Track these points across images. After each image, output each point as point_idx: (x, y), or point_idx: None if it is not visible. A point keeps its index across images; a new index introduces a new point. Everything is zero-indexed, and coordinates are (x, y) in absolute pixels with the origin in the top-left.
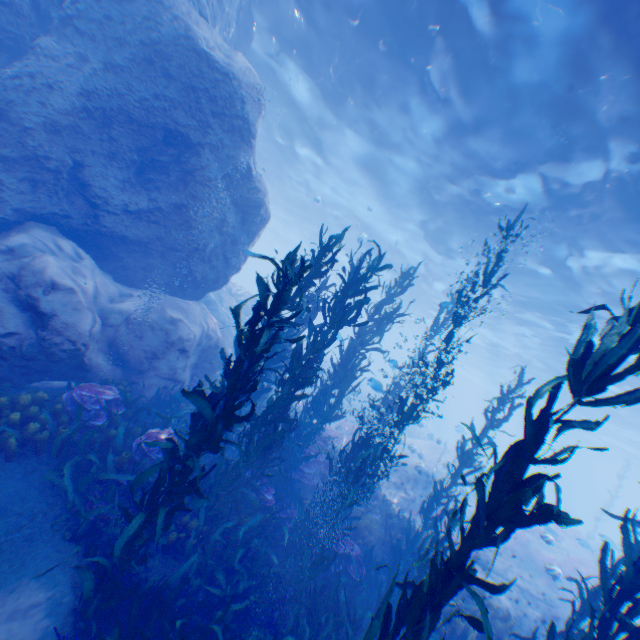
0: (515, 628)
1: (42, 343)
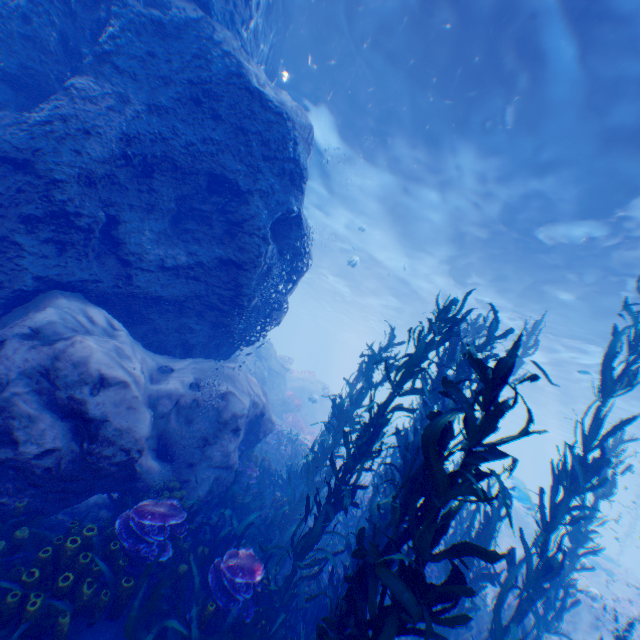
0: None
1: (88, 459)
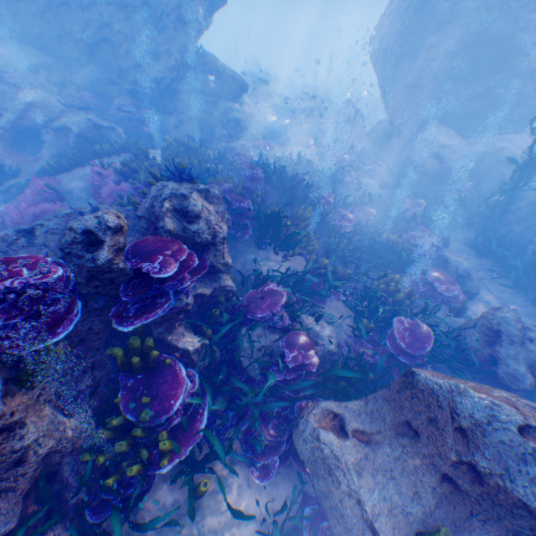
0: None
1: (441, 170)
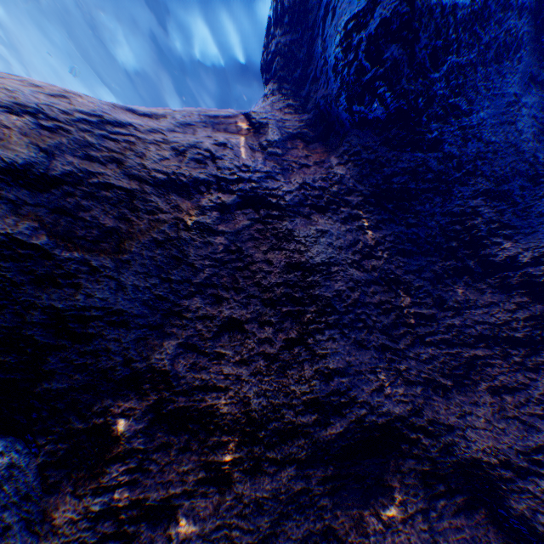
0: None
1: None
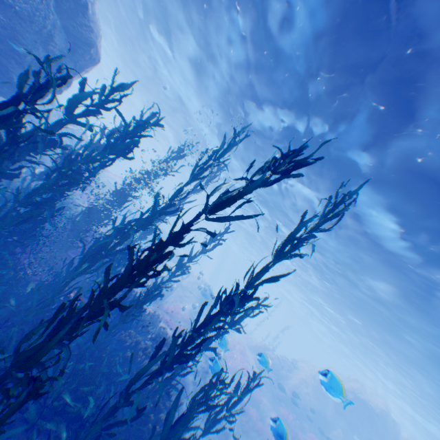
0: (187, 368)
1: None
